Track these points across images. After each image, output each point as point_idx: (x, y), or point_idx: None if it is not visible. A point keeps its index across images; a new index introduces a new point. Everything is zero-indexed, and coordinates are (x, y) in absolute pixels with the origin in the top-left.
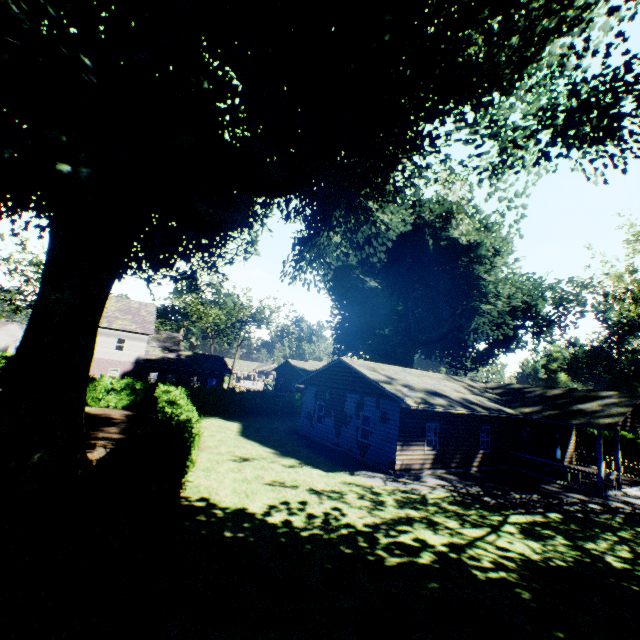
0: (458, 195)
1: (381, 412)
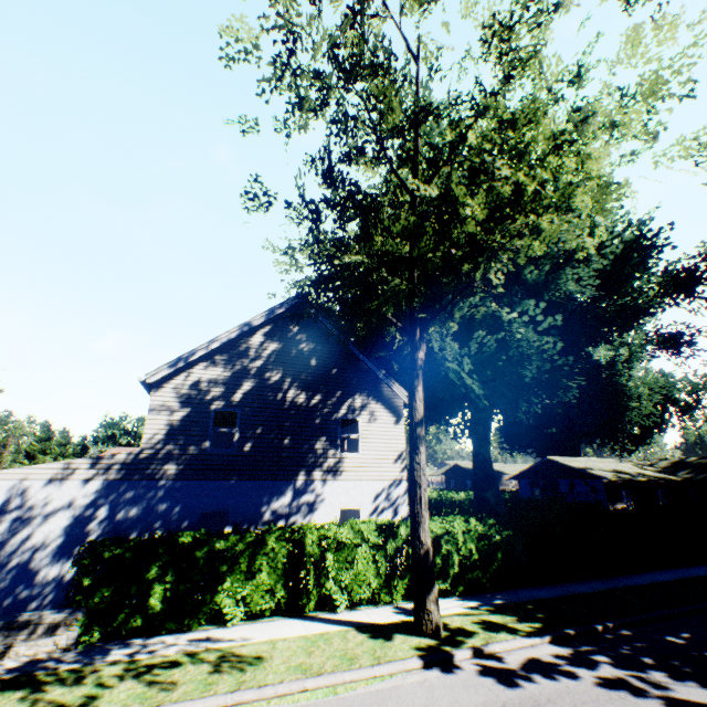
0: None
1: (590, 487)
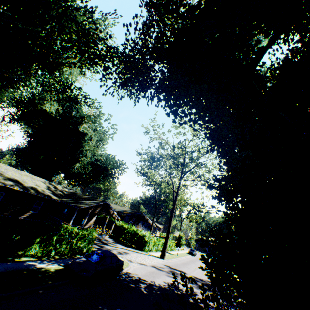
0: (92, 113)
1: None
